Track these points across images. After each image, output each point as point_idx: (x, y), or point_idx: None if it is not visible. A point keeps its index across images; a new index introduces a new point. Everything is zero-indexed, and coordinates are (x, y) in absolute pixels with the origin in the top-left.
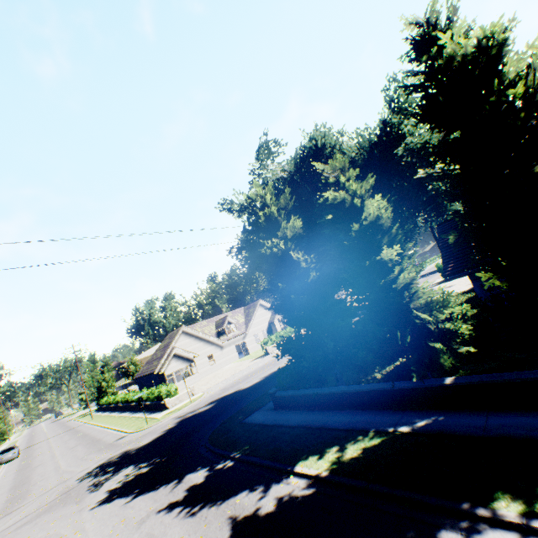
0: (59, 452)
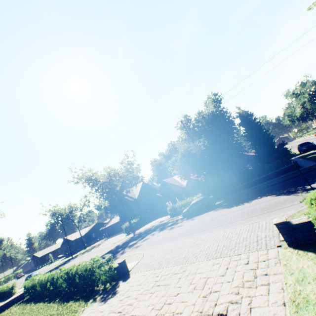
0: None
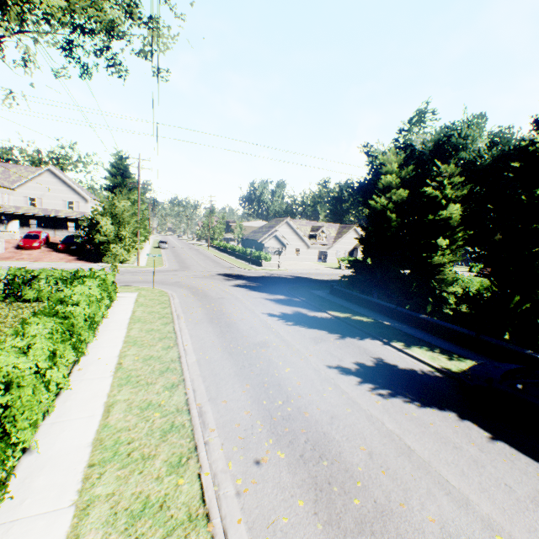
0: (195, 258)
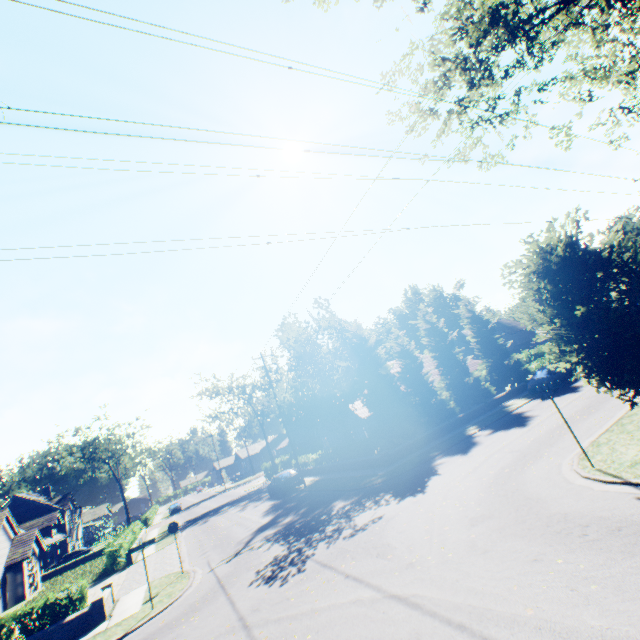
0: None
